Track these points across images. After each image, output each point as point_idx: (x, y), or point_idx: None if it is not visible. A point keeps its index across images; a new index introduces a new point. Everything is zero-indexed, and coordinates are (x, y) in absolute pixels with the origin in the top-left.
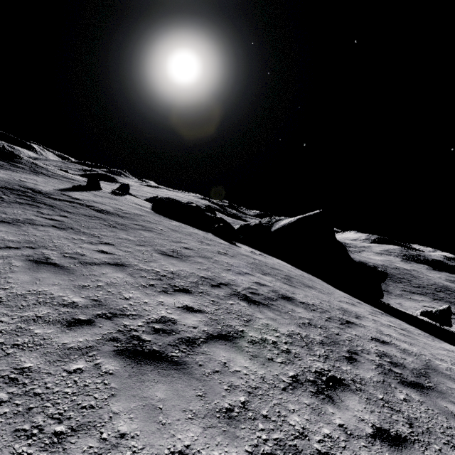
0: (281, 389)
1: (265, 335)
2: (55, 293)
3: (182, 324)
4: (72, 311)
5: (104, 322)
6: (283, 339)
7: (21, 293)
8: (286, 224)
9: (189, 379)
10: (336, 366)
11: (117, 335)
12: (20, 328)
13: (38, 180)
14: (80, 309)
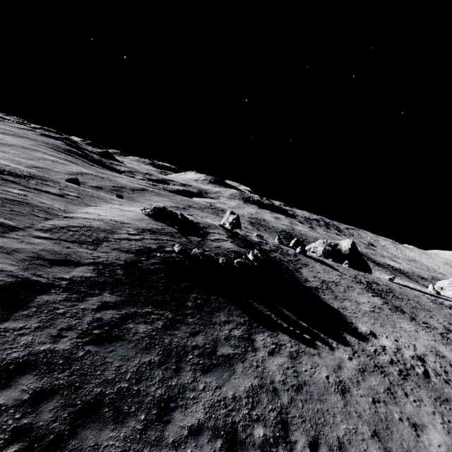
0: None
1: None
2: None
3: None
4: None
5: None
6: None
7: None
8: (348, 250)
9: None
10: None
11: None
12: None
13: (326, 269)
14: None
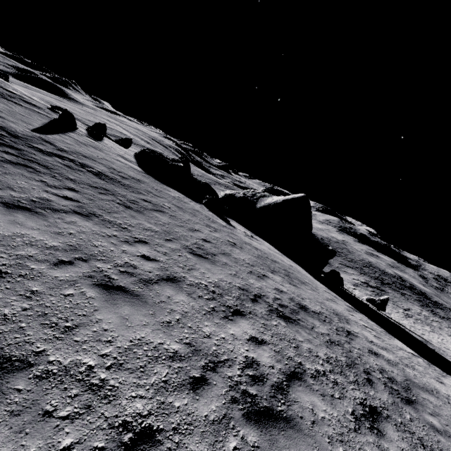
0: (354, 430)
1: (315, 364)
2: (154, 341)
3: (263, 365)
4: (183, 365)
5: (214, 377)
6: (327, 367)
7: (127, 346)
8: (271, 203)
9: (304, 437)
10: (366, 392)
11: (232, 393)
12: (162, 404)
13: None
14: (187, 361)
